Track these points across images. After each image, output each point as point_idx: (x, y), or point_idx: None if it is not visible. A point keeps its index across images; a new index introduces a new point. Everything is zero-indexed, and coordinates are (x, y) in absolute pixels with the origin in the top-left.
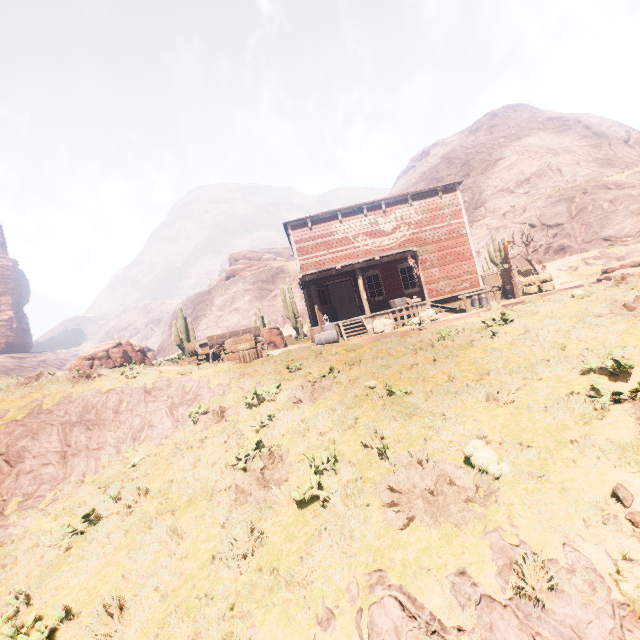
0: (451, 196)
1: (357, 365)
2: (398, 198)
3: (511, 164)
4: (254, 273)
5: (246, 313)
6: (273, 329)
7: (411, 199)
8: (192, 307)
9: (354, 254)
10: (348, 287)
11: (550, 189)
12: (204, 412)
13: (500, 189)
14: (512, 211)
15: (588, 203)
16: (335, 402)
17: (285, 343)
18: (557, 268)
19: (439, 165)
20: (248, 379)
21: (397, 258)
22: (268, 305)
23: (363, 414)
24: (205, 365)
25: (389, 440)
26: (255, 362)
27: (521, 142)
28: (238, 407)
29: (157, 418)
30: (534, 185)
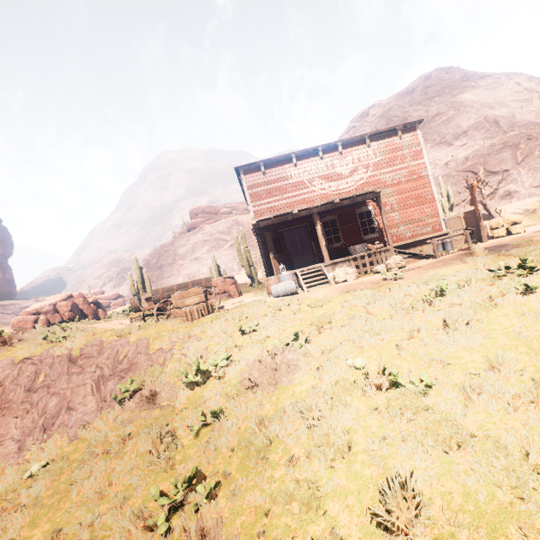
0: (411, 136)
1: (328, 328)
2: (355, 139)
3: (448, 119)
4: (212, 225)
5: (205, 262)
6: (227, 278)
7: (369, 140)
8: (157, 257)
9: (310, 199)
10: (301, 235)
11: (488, 140)
12: (137, 388)
13: (438, 142)
14: (454, 160)
15: (534, 148)
16: (306, 389)
17: (240, 292)
18: (512, 212)
19: (379, 123)
20: (193, 343)
21: (358, 200)
22: (225, 254)
23: (357, 423)
24: (146, 324)
25: (431, 511)
26: (204, 319)
27: (456, 98)
28: (178, 383)
29: (79, 397)
30: (471, 137)
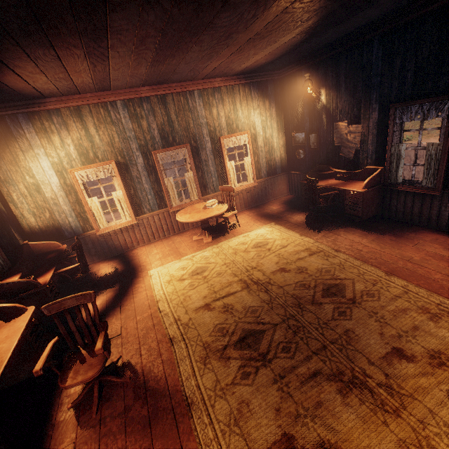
0: None
1: None
2: None
3: None
4: None
5: None
6: None
7: None
8: None
9: None
10: None
11: None
12: None
13: None
14: None
15: None
16: None
17: None
18: None
19: None
20: None
21: None
22: None
23: None
24: None
25: None
26: None
27: None
28: None
29: None
30: None
